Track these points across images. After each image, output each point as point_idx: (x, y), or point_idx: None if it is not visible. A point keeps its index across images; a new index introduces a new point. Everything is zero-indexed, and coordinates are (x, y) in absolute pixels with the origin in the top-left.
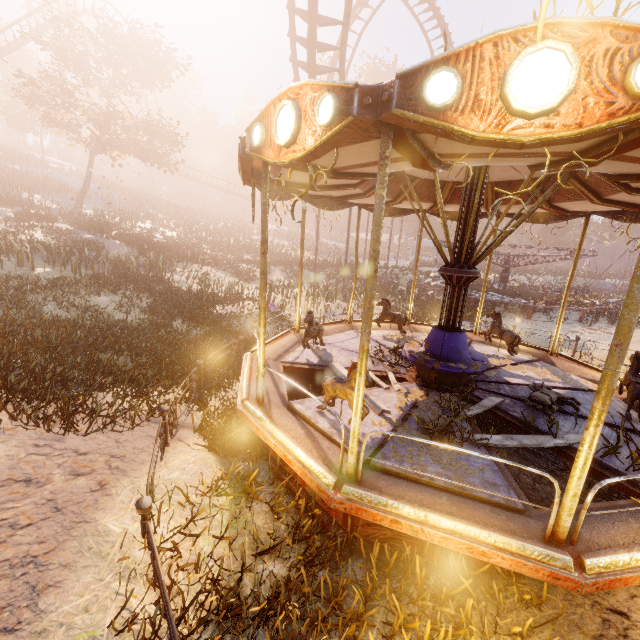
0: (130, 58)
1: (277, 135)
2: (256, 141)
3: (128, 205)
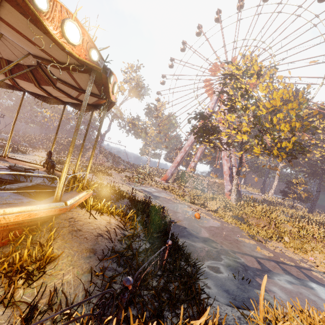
0: None
1: None
2: None
3: None
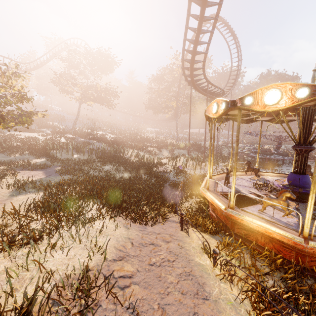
0: (98, 62)
1: (265, 101)
2: (248, 103)
3: (92, 124)
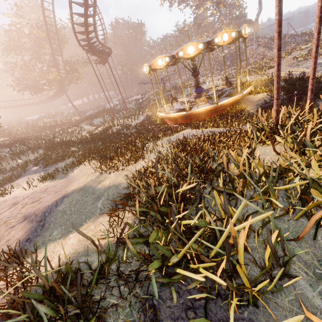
0: None
1: (188, 52)
2: (181, 55)
3: None
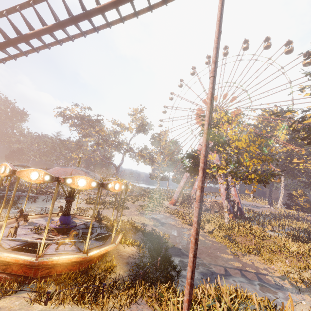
0: None
1: (79, 183)
2: (69, 182)
3: None
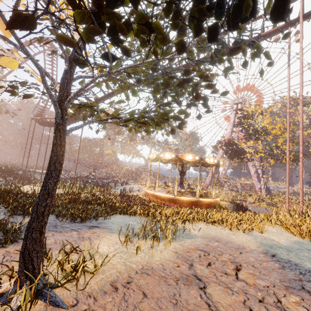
0: None
1: (210, 161)
2: (206, 160)
3: None
